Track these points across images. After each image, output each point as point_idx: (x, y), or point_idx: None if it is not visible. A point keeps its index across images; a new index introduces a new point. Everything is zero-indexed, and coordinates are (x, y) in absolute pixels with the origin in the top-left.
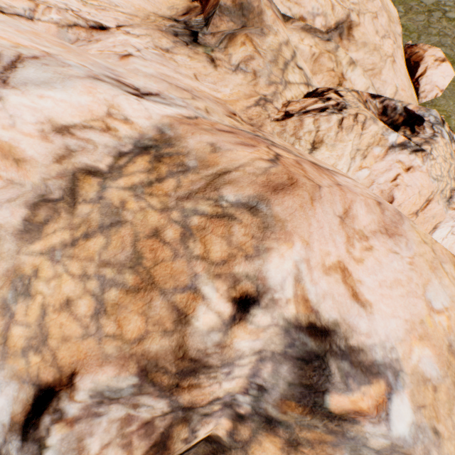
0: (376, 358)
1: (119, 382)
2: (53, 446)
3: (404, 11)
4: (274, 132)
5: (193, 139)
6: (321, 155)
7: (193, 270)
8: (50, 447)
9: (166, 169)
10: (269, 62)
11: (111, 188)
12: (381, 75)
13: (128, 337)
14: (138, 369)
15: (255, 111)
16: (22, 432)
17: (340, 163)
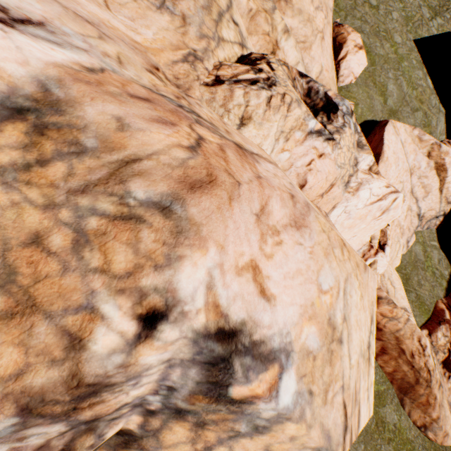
0: (274, 346)
1: None
2: None
3: None
4: (203, 99)
5: (93, 108)
6: (249, 133)
7: (90, 286)
8: None
9: (53, 147)
10: (202, 7)
11: None
12: (311, 50)
13: None
14: (17, 409)
15: (183, 68)
16: None
17: (266, 143)
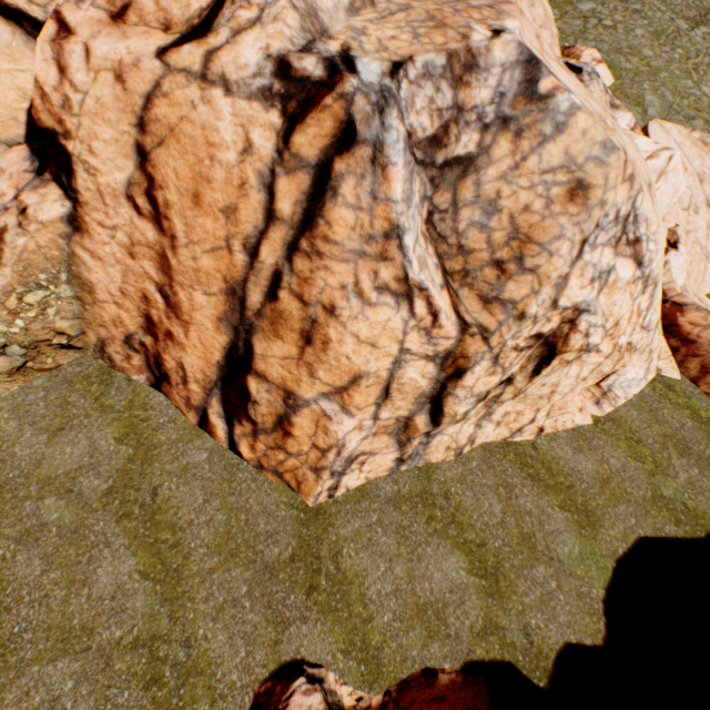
0: (561, 82)
1: (437, 60)
2: (403, 91)
3: (560, 15)
4: None
5: None
6: None
7: (466, 21)
8: (402, 90)
9: None
10: None
11: (394, 1)
12: None
13: (437, 45)
14: (446, 55)
15: None
16: (390, 77)
17: None
